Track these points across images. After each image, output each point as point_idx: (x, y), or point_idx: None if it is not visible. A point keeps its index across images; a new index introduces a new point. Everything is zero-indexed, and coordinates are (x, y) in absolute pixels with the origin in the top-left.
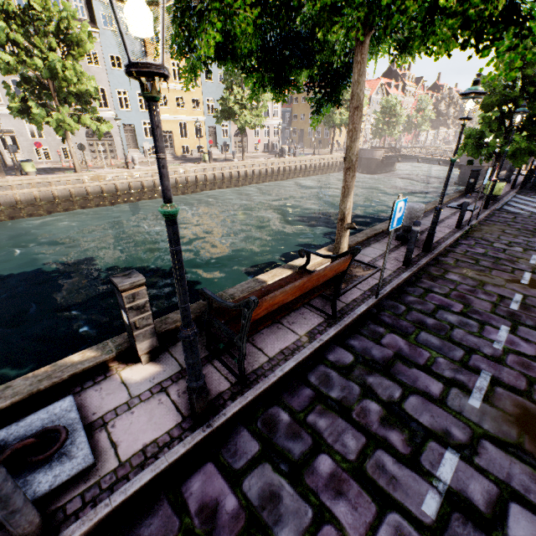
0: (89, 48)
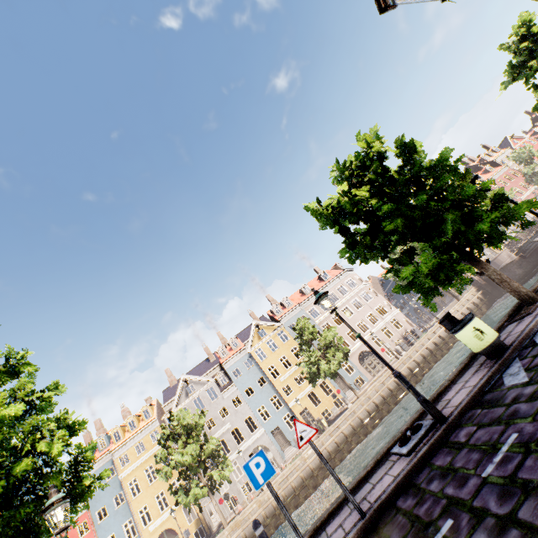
0: (202, 422)
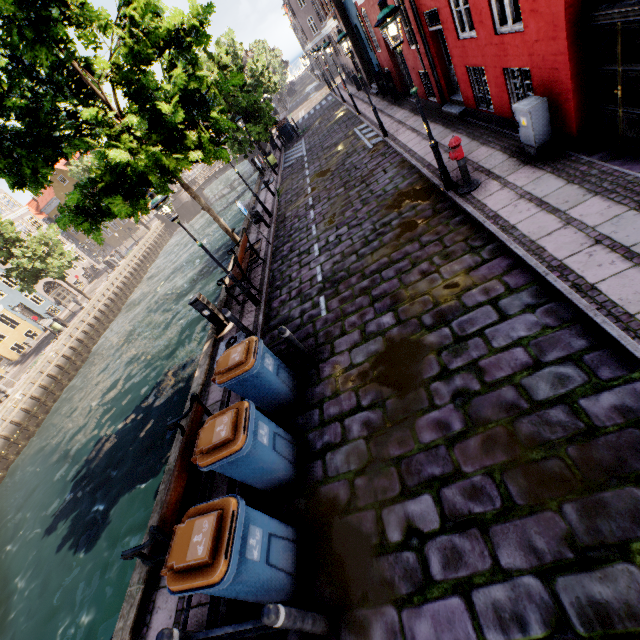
0: None
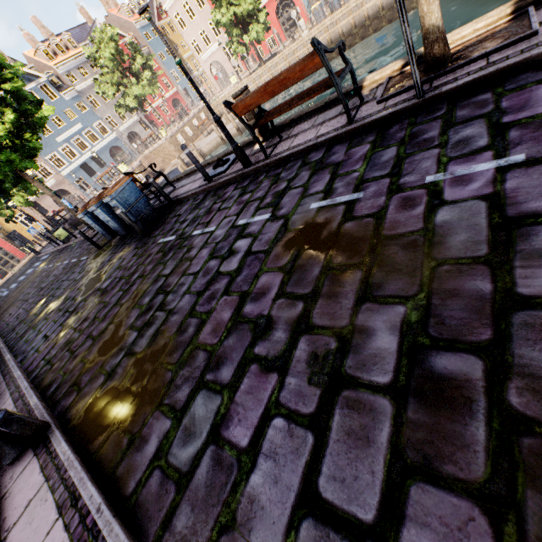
0: None
